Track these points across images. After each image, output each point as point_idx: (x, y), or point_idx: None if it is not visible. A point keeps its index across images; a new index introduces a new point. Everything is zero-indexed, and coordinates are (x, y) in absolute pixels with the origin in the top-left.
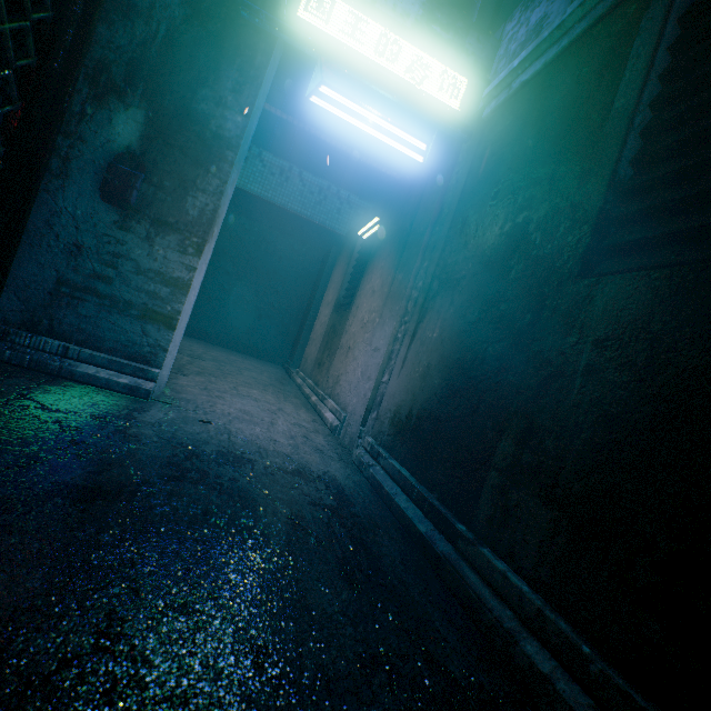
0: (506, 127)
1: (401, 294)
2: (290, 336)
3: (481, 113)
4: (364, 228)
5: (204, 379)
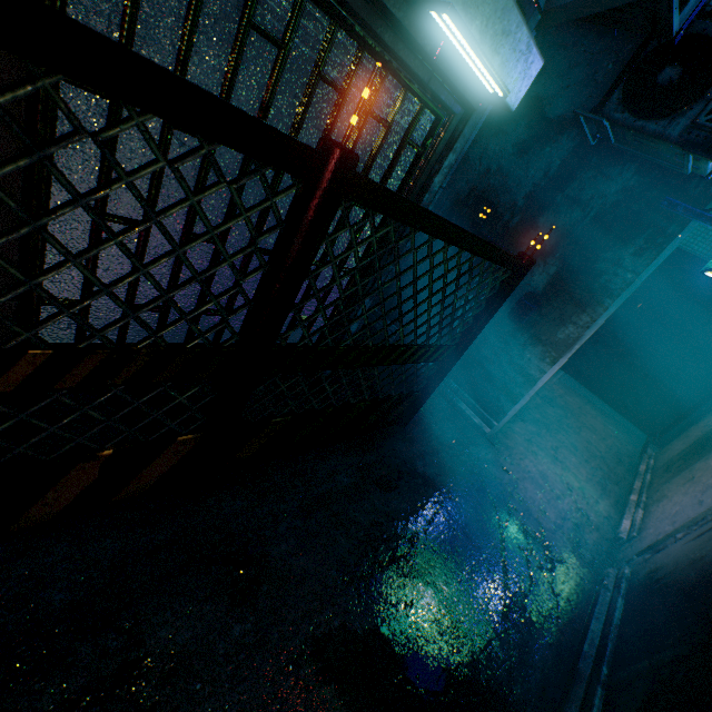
0: None
1: None
2: (675, 409)
3: None
4: None
5: (535, 429)
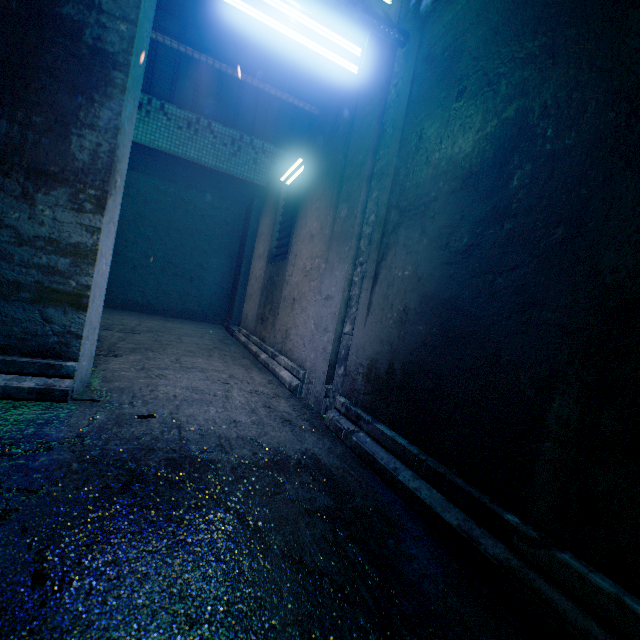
0: (457, 12)
1: (349, 234)
2: (225, 294)
3: (415, 10)
4: (288, 172)
5: (141, 356)
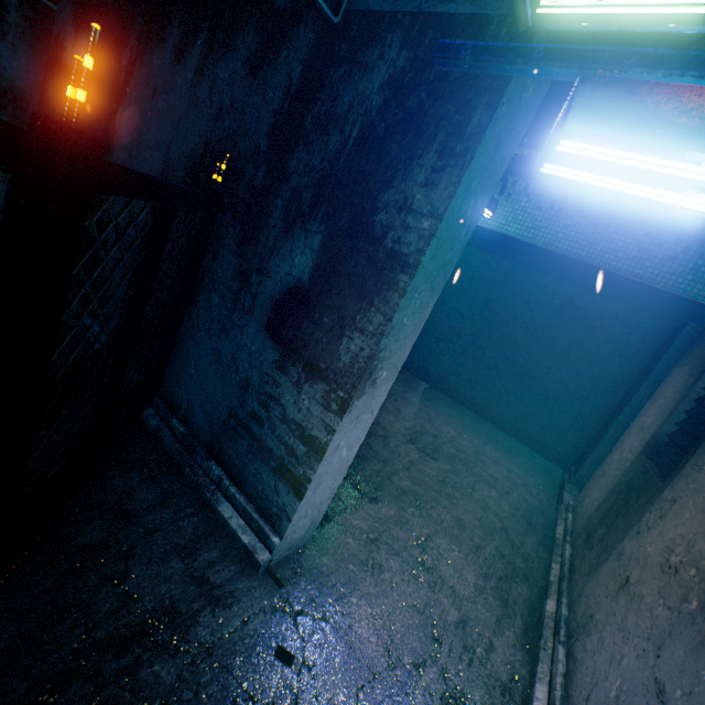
0: None
1: None
2: (584, 433)
3: None
4: None
5: (395, 510)
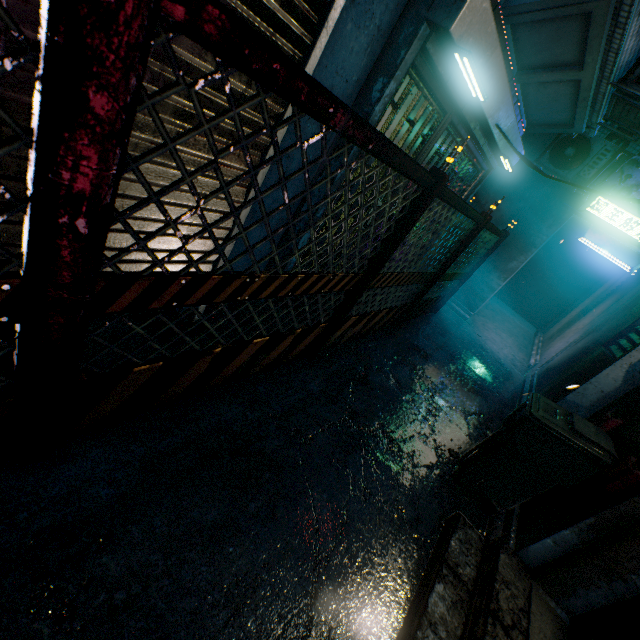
0: None
1: (592, 324)
2: (553, 311)
3: None
4: None
5: (484, 320)
